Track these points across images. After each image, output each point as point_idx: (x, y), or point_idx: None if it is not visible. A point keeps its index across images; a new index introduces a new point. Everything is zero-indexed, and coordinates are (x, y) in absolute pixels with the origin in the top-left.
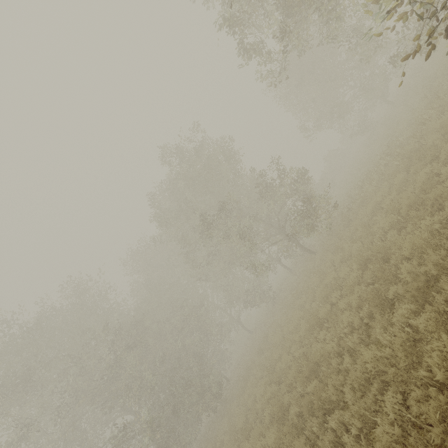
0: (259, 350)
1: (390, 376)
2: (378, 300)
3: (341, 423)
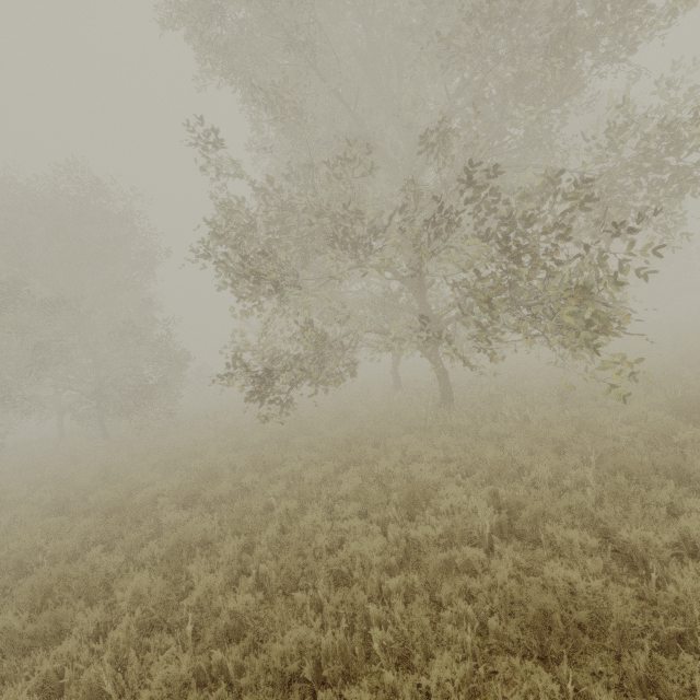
0: None
1: None
2: (59, 507)
3: None
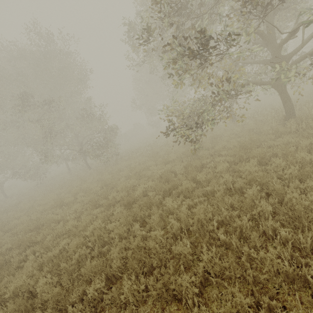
0: (5, 210)
1: (72, 232)
2: (95, 203)
3: (33, 252)
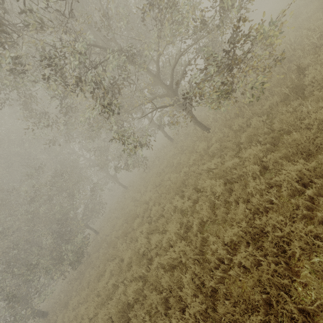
0: (122, 232)
1: None
2: None
3: None
